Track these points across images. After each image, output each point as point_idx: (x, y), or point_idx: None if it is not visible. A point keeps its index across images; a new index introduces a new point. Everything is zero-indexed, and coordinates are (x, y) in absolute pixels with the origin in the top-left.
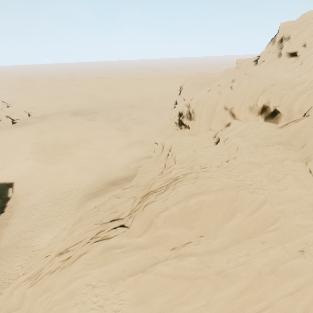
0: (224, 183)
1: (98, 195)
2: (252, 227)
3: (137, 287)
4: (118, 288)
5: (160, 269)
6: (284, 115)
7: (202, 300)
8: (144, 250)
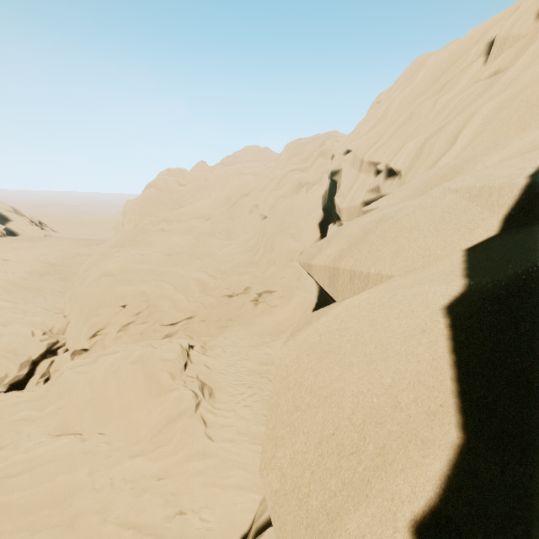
0: None
1: None
2: None
3: None
4: None
5: None
6: None
7: None
8: None
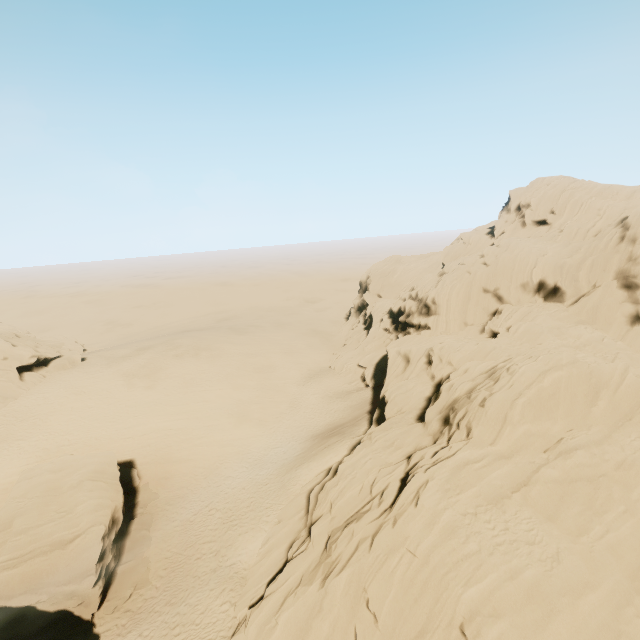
0: (571, 356)
1: (312, 456)
2: (625, 406)
3: (530, 505)
4: (509, 508)
5: (549, 473)
6: (570, 290)
7: (619, 505)
8: (509, 460)
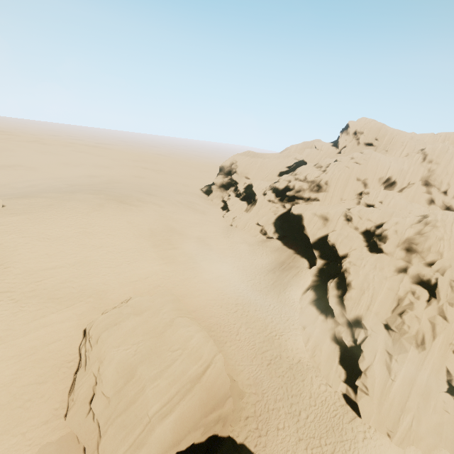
0: None
1: (288, 283)
2: None
3: None
4: None
5: None
6: (399, 184)
7: None
8: None
